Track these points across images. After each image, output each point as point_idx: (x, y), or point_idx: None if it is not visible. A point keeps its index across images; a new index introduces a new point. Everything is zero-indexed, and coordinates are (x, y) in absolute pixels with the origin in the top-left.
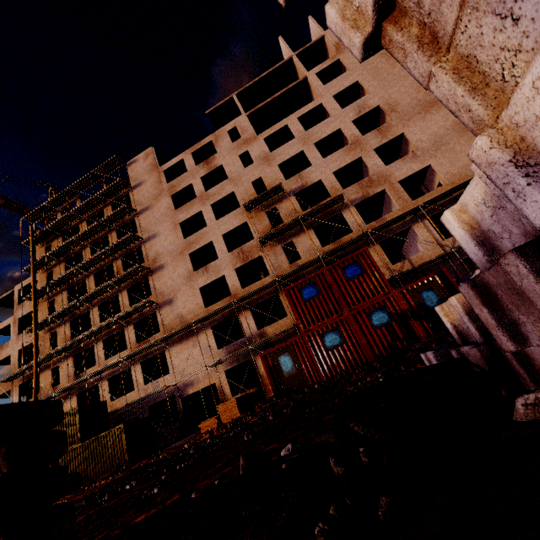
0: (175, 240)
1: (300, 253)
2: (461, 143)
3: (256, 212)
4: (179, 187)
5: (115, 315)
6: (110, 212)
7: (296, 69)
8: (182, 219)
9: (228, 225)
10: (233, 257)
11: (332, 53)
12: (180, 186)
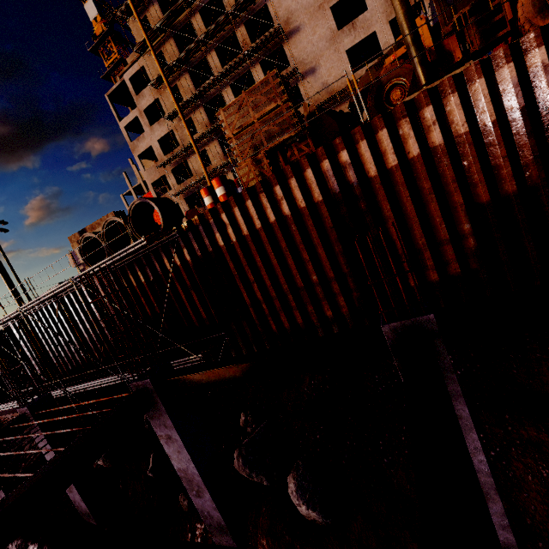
0: None
1: None
2: None
3: None
4: None
5: None
6: None
7: None
8: None
9: None
10: (387, 6)
11: None
12: None
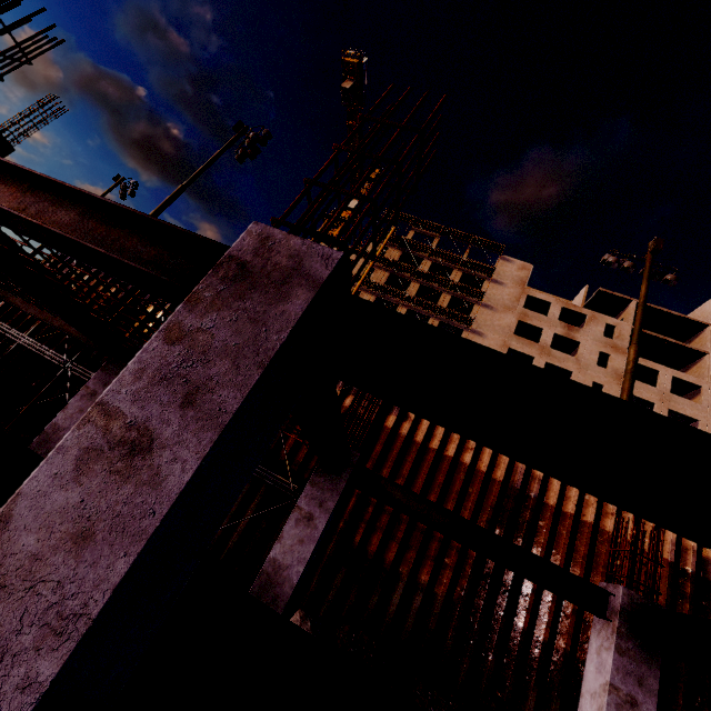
0: None
1: None
2: None
3: None
4: (530, 321)
5: None
6: (457, 277)
7: (700, 334)
8: (514, 347)
9: None
10: None
11: None
12: (532, 322)
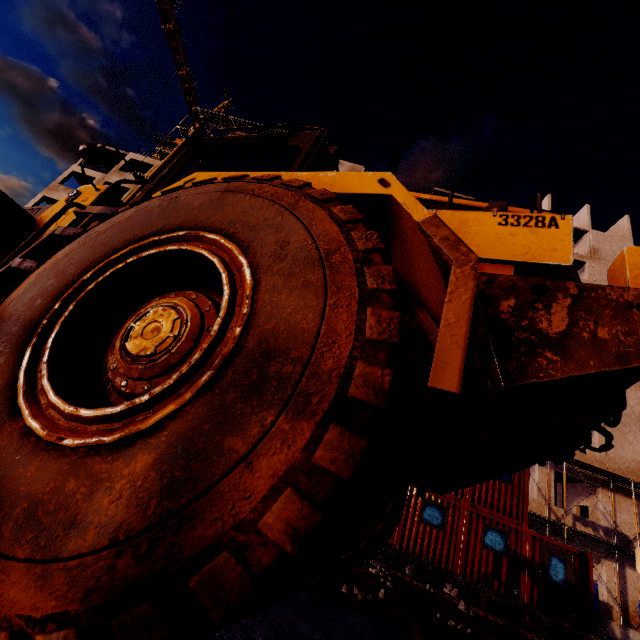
0: None
1: None
2: (637, 436)
3: None
4: None
5: None
6: None
7: None
8: None
9: None
10: None
11: (580, 250)
12: None
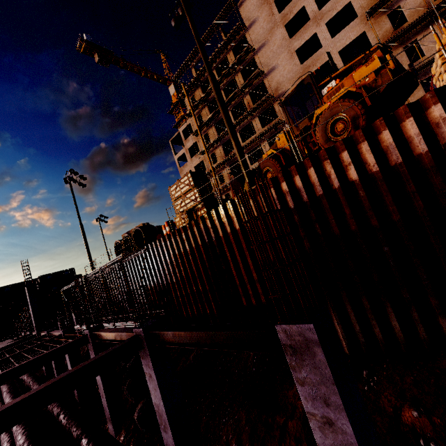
0: (292, 68)
1: (425, 50)
2: None
3: (376, 17)
4: (291, 14)
5: (252, 136)
6: (232, 57)
7: None
8: (297, 47)
9: (344, 41)
10: None
11: None
12: (293, 13)
